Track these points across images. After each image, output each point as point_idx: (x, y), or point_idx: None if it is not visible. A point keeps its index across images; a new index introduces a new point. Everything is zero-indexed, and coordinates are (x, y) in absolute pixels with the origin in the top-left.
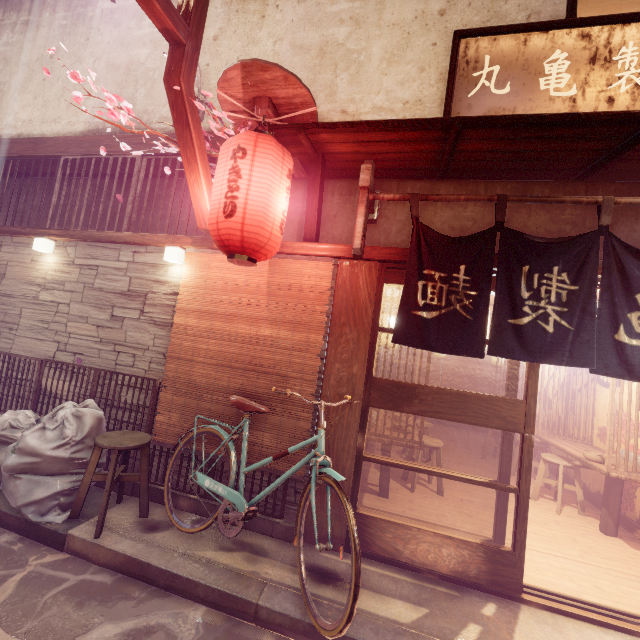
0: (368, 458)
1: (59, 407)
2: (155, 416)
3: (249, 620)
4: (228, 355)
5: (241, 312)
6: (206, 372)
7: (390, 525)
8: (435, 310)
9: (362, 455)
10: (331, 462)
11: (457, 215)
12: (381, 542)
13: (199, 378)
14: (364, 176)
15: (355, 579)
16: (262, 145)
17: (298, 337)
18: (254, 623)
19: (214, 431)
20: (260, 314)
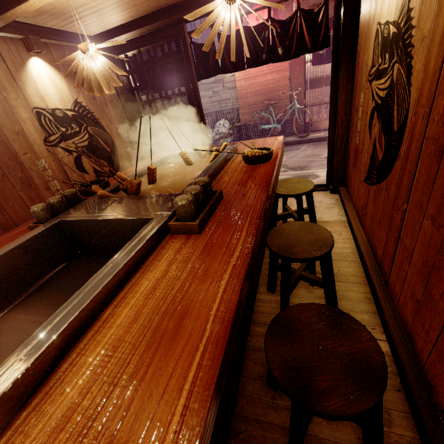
0: (307, 106)
1: (219, 122)
2: (240, 119)
3: (288, 145)
4: (258, 90)
5: (259, 74)
6: (252, 99)
7: (316, 122)
8: (324, 50)
9: (306, 106)
10: (300, 106)
11: (330, 2)
12: (314, 128)
13: (251, 102)
14: (296, 5)
15: (311, 121)
16: (264, 11)
17: (280, 75)
18: (289, 145)
19: (261, 115)
20: (266, 72)
